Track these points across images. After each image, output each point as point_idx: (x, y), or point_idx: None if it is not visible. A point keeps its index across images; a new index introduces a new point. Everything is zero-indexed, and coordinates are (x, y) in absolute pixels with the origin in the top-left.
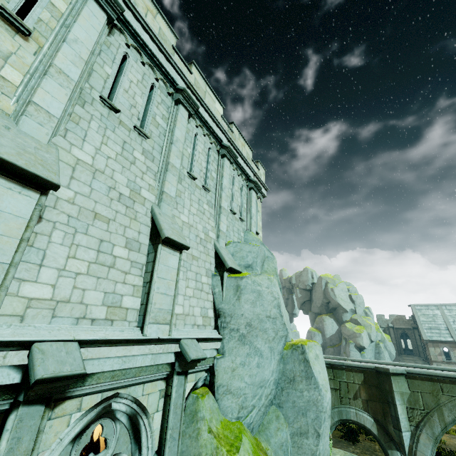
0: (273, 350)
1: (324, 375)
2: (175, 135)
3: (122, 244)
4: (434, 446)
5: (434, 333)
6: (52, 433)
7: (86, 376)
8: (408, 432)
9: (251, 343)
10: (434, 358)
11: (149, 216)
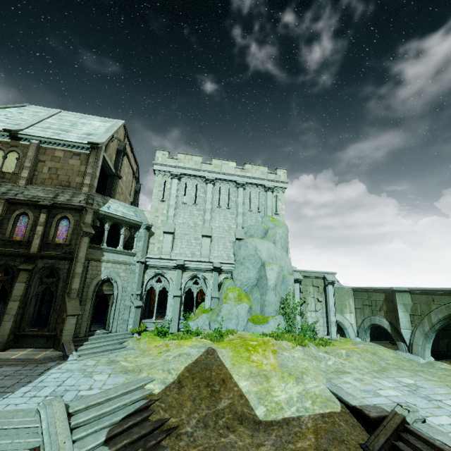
0: (254, 267)
1: (273, 275)
2: (207, 197)
3: (193, 239)
4: (425, 339)
5: None
6: (185, 276)
7: (188, 267)
8: (408, 330)
9: (244, 264)
10: None
11: (201, 229)
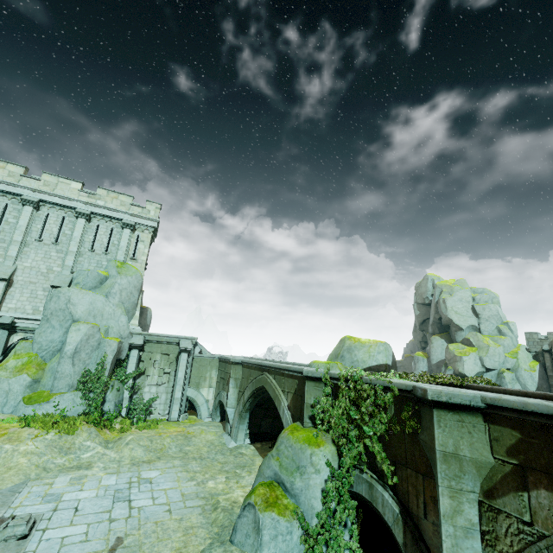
0: (62, 326)
1: (76, 339)
2: (19, 225)
3: None
4: (240, 420)
5: None
6: None
7: None
8: (234, 409)
9: (51, 322)
10: None
11: None
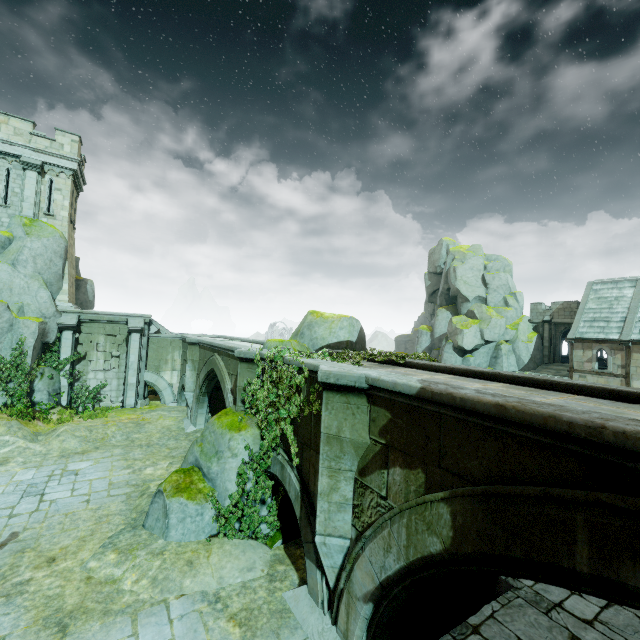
0: None
1: None
2: None
3: None
4: (198, 404)
5: (595, 327)
6: None
7: None
8: (192, 393)
9: None
10: (579, 366)
11: None
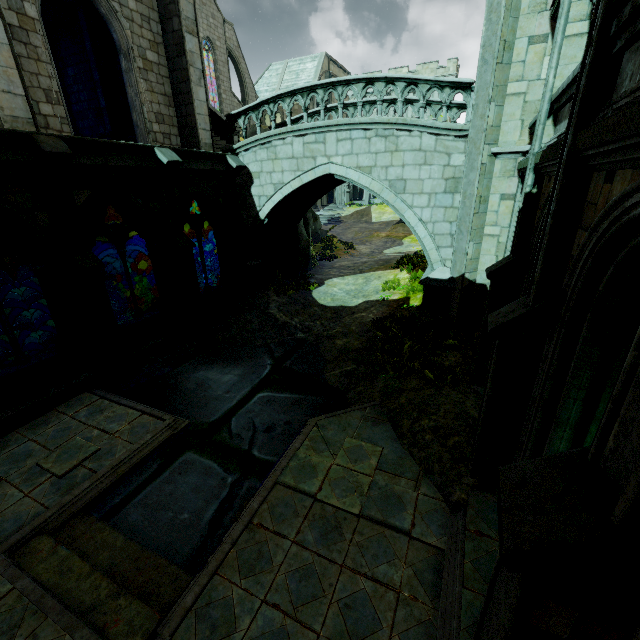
0: None
1: None
2: None
3: None
4: None
5: None
6: None
7: None
8: None
9: None
10: None
11: None
